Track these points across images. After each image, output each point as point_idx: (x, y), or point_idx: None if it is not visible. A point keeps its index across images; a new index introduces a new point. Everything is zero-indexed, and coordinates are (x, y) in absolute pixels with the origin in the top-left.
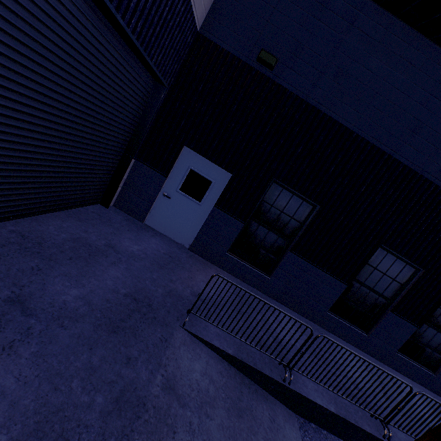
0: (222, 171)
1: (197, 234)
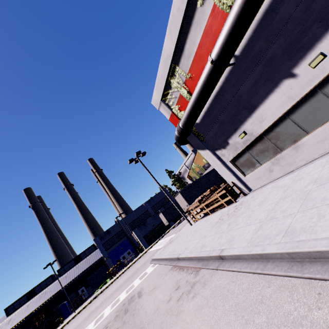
0: None
1: None
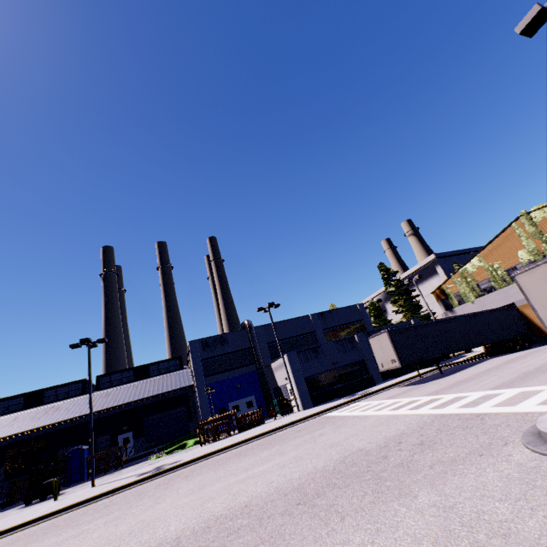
0: None
1: None
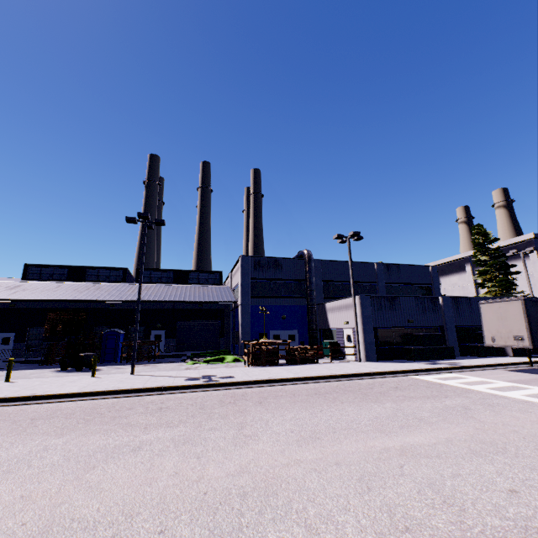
0: (13, 333)
1: (12, 353)
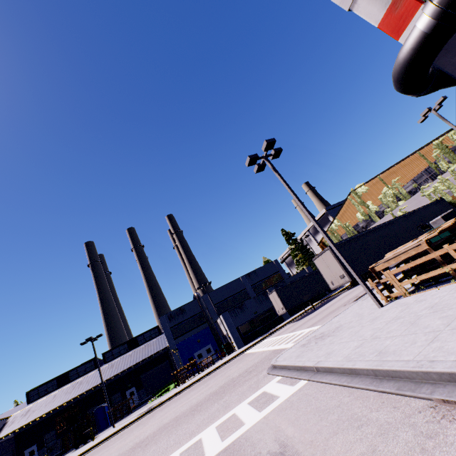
0: (35, 445)
1: None
